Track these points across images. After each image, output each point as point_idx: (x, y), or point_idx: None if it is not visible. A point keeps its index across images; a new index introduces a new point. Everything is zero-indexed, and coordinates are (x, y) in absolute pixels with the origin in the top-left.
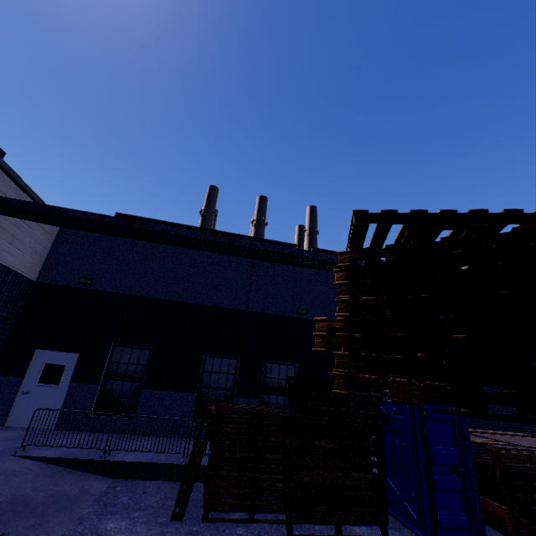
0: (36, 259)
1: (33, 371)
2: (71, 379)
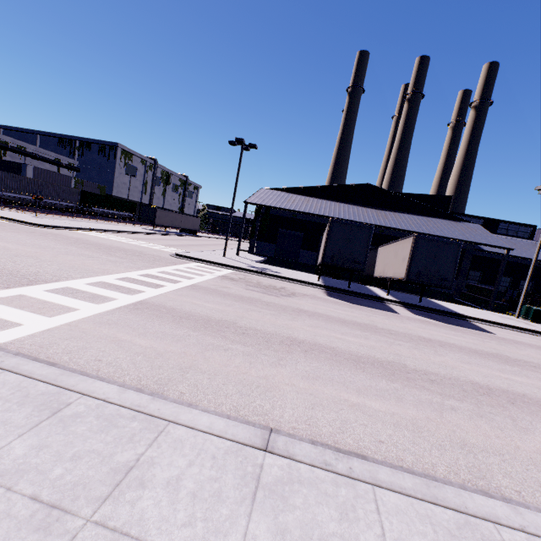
0: None
1: None
2: None
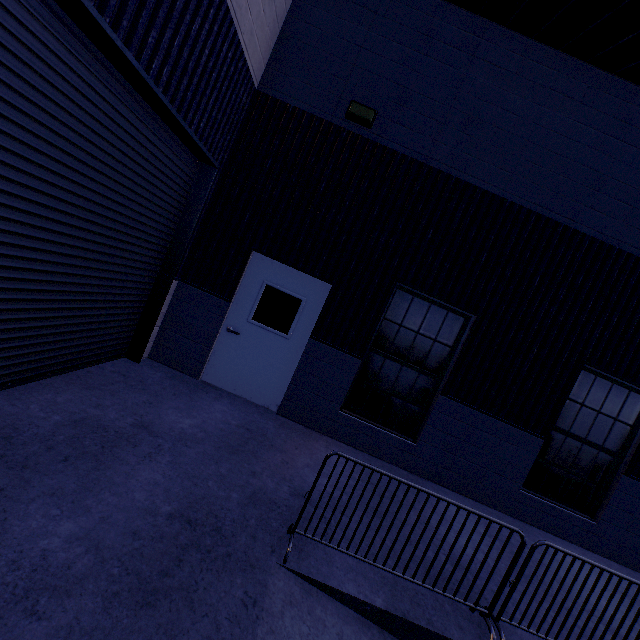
0: (267, 19)
1: (245, 293)
2: (312, 333)
